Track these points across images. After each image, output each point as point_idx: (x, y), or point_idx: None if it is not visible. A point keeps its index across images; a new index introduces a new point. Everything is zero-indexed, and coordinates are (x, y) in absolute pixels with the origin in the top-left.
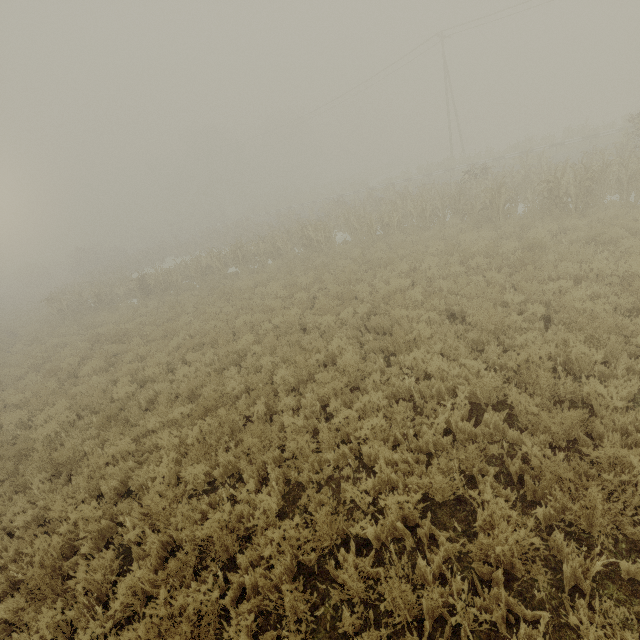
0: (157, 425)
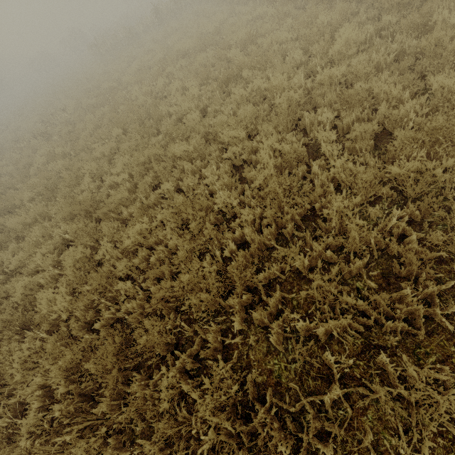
0: (250, 18)
